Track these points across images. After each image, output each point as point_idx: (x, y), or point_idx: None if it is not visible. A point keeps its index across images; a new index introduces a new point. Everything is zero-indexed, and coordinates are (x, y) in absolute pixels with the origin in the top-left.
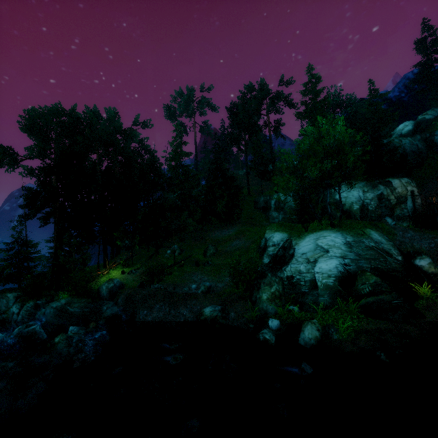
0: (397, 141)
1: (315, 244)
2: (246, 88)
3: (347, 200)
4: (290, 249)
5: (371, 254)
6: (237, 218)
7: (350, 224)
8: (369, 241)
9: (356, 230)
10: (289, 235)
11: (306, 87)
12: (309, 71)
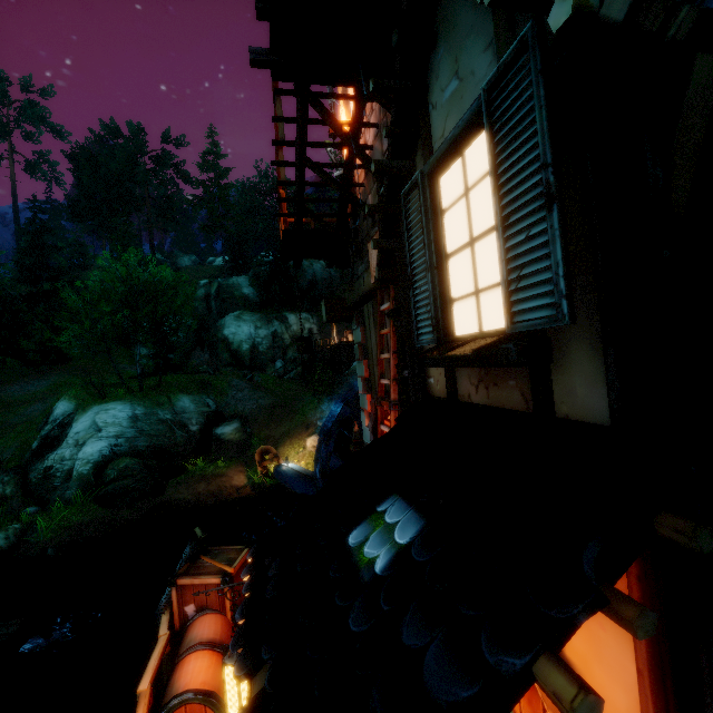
0: (307, 264)
1: (94, 421)
2: (104, 128)
3: (236, 338)
4: (70, 427)
5: (159, 429)
6: (68, 359)
7: (175, 385)
8: (166, 412)
9: (162, 397)
10: (76, 407)
11: (203, 159)
12: (212, 135)
